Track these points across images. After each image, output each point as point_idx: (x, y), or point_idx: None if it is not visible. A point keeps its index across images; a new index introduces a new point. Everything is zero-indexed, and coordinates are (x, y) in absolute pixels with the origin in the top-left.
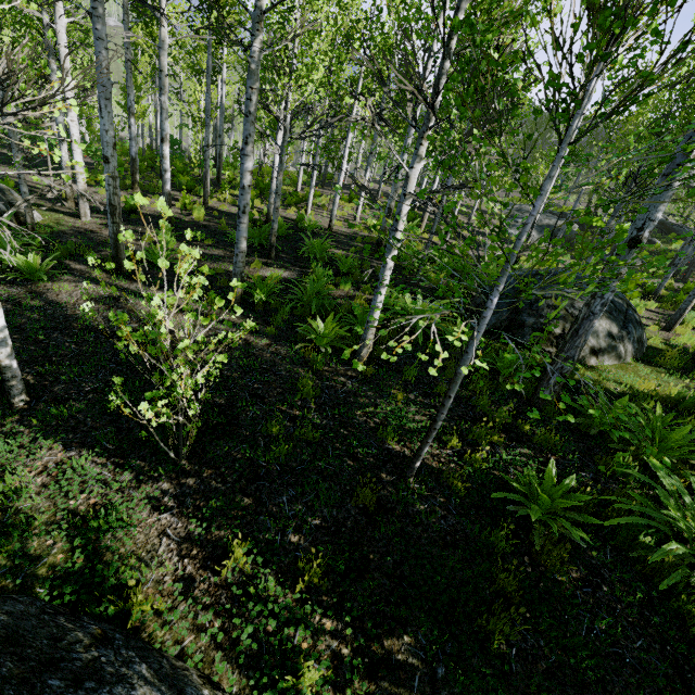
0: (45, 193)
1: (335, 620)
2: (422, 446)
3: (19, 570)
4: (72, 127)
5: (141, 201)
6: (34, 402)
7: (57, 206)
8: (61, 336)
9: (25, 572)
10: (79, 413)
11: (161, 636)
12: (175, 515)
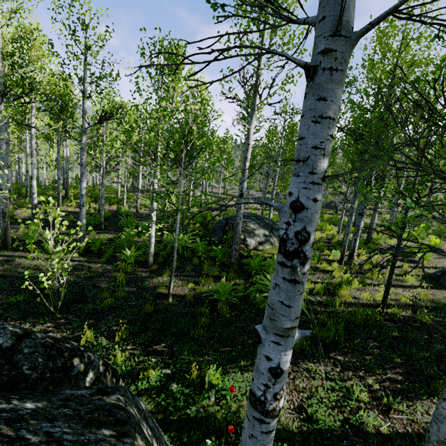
0: None
1: (132, 346)
2: (170, 281)
3: None
4: None
5: (43, 199)
6: None
7: None
8: None
9: None
10: None
11: None
12: (55, 332)
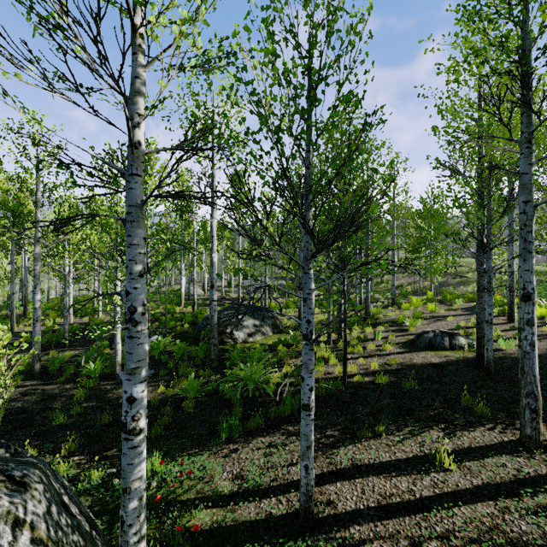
0: None
1: (80, 456)
2: None
3: None
4: None
5: None
6: None
7: None
8: None
9: None
10: None
11: None
12: None
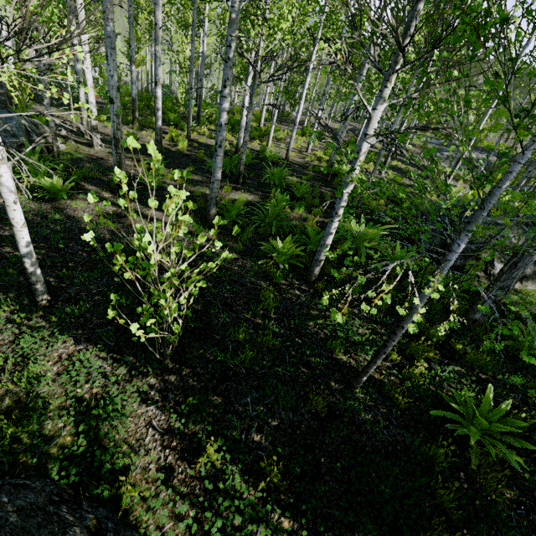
0: (68, 127)
1: (291, 519)
2: (371, 365)
3: (36, 448)
4: (87, 73)
5: (134, 144)
6: (53, 301)
7: (76, 138)
8: (76, 245)
9: (41, 450)
10: (87, 312)
11: (145, 520)
12: (159, 408)
